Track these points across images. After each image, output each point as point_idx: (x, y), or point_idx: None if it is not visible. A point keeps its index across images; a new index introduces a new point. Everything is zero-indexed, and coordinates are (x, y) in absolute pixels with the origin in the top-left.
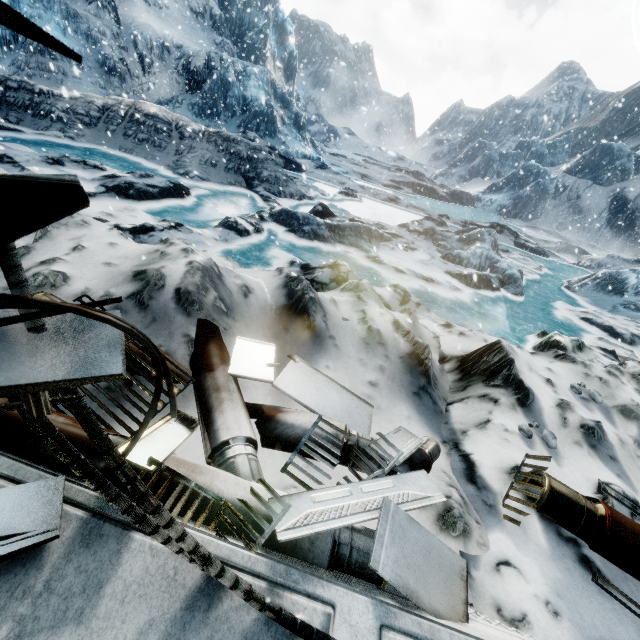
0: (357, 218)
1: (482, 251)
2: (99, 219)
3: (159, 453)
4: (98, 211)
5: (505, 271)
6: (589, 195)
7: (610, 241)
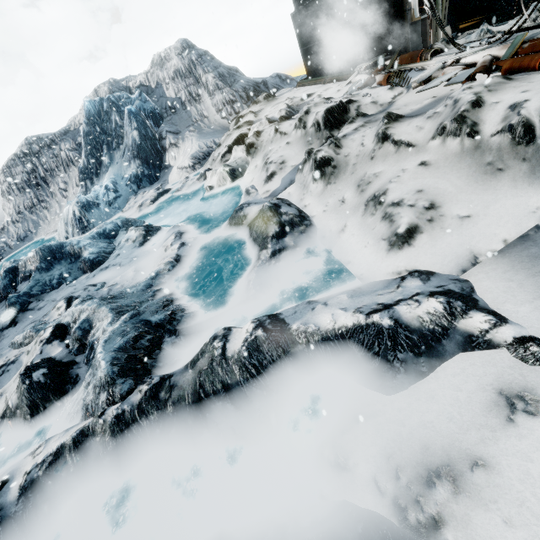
0: (6, 367)
1: (85, 241)
2: None
3: (513, 43)
4: None
5: (118, 225)
6: None
7: None
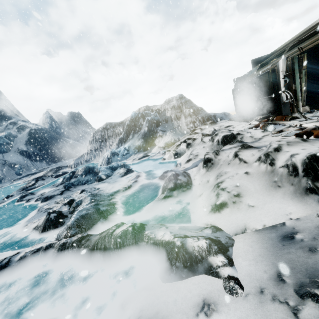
0: (47, 209)
1: (103, 168)
2: (238, 284)
3: None
4: (215, 318)
5: (119, 165)
6: (9, 158)
7: (42, 164)
